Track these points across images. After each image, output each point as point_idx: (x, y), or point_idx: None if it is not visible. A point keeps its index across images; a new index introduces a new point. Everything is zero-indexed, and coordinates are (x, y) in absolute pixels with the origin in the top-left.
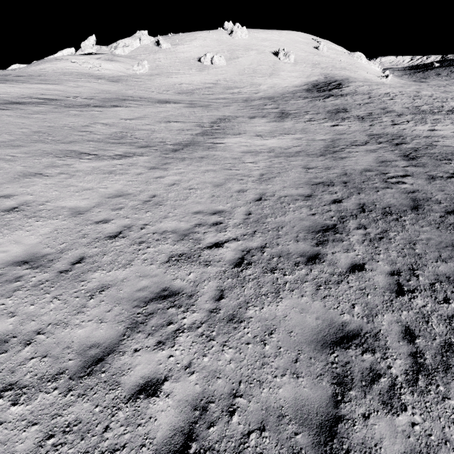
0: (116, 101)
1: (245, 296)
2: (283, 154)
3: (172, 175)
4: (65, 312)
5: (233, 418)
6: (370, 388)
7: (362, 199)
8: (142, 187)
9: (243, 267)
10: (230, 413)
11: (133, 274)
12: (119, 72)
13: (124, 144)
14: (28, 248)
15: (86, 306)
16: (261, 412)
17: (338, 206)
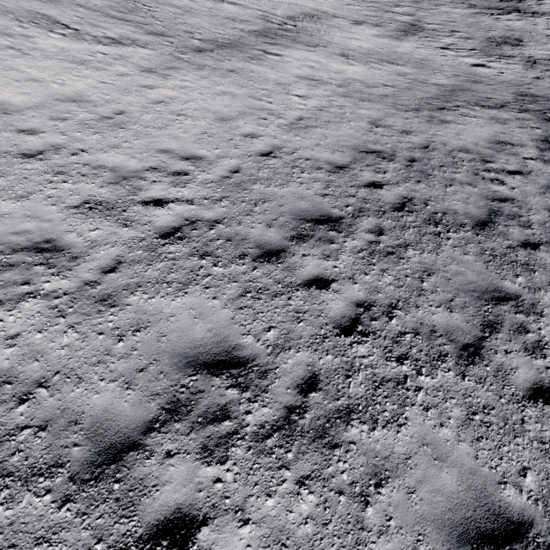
0: None
1: (142, 277)
2: (358, 94)
3: (167, 88)
4: None
5: (20, 407)
6: (203, 427)
7: (415, 192)
8: (113, 96)
9: (170, 240)
10: (20, 401)
11: (21, 211)
12: None
13: (129, 22)
14: None
15: None
16: (55, 411)
17: (370, 193)
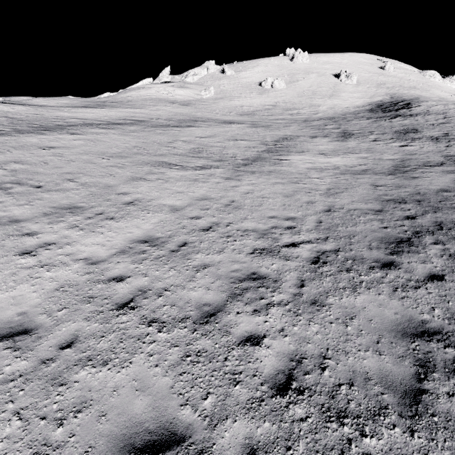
0: (189, 122)
1: (324, 287)
2: (349, 171)
3: (245, 185)
4: (181, 279)
5: (325, 372)
6: (454, 375)
7: (439, 218)
8: (222, 193)
9: (319, 264)
10: (321, 369)
11: (226, 259)
12: (189, 97)
13: (202, 158)
14: (146, 232)
15: (195, 277)
16: (349, 373)
17: (412, 222)
